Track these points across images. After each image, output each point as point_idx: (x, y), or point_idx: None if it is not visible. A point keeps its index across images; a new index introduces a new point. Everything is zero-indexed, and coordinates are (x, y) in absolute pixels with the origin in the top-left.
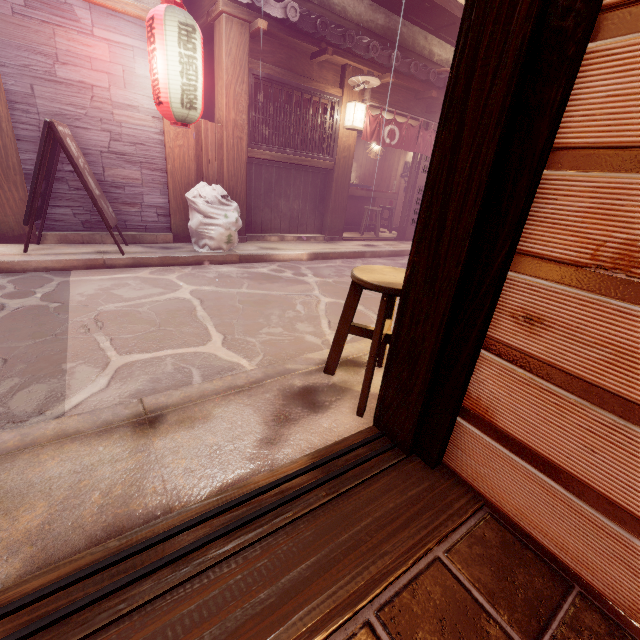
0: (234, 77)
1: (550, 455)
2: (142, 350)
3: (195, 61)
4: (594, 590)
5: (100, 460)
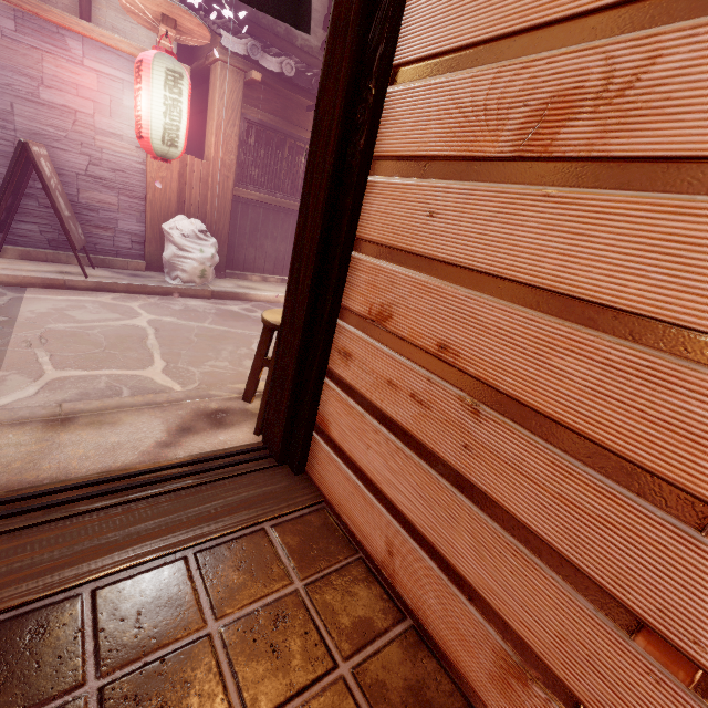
0: (225, 119)
1: (352, 455)
2: (80, 368)
3: (180, 104)
4: (368, 554)
5: (8, 443)
